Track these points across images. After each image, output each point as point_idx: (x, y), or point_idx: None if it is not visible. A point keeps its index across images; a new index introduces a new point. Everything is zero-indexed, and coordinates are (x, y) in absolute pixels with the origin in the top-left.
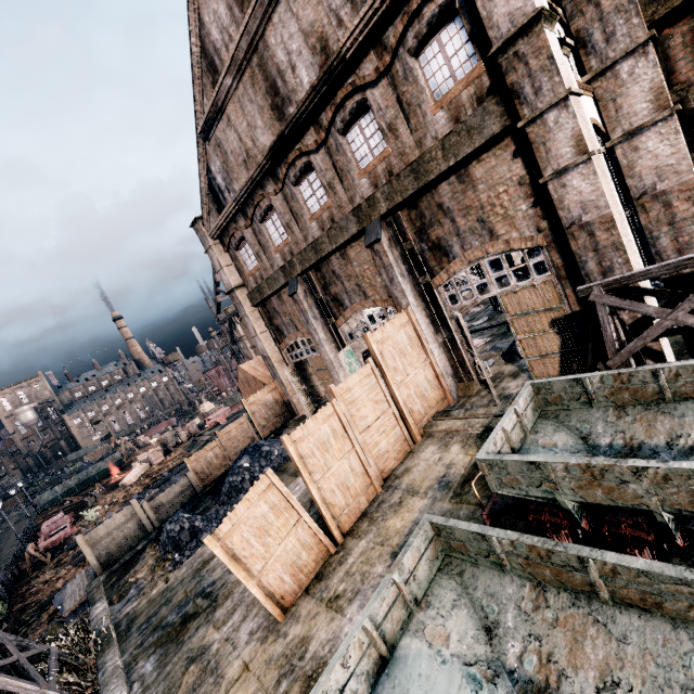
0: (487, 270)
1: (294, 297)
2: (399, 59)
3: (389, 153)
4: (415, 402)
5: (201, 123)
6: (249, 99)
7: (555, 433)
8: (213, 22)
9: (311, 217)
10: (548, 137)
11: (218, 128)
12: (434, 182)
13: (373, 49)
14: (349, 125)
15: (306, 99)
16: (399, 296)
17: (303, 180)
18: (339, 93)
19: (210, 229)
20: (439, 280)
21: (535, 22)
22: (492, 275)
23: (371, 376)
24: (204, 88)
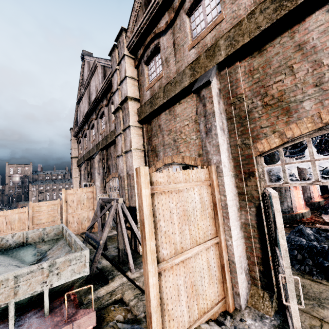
0: (116, 182)
1: (81, 168)
2: (110, 103)
3: (105, 130)
4: (74, 223)
5: (77, 99)
6: (86, 98)
7: (48, 244)
8: (85, 73)
9: (91, 142)
10: (118, 143)
11: (81, 102)
12: (109, 145)
13: (106, 98)
14: (102, 117)
15: (91, 104)
16: (95, 181)
17: (93, 128)
18: (100, 106)
19: (73, 133)
20: (107, 180)
21: (118, 109)
22: (117, 185)
23: (55, 205)
24: (81, 89)
